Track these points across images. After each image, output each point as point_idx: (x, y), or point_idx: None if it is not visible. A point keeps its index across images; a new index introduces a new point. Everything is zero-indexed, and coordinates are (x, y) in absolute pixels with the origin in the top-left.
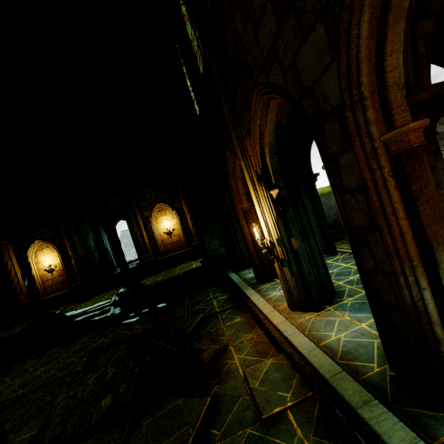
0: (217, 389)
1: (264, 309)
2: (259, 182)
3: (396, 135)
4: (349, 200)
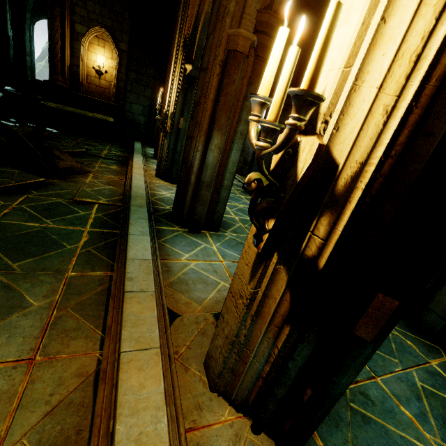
0: (56, 181)
1: (136, 165)
2: (183, 49)
3: (234, 34)
4: (201, 77)
